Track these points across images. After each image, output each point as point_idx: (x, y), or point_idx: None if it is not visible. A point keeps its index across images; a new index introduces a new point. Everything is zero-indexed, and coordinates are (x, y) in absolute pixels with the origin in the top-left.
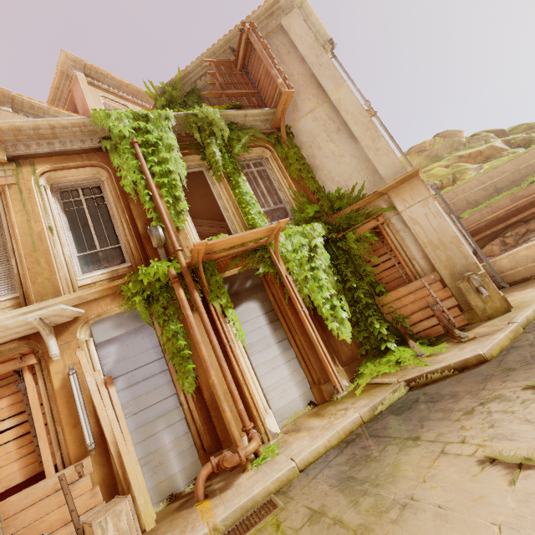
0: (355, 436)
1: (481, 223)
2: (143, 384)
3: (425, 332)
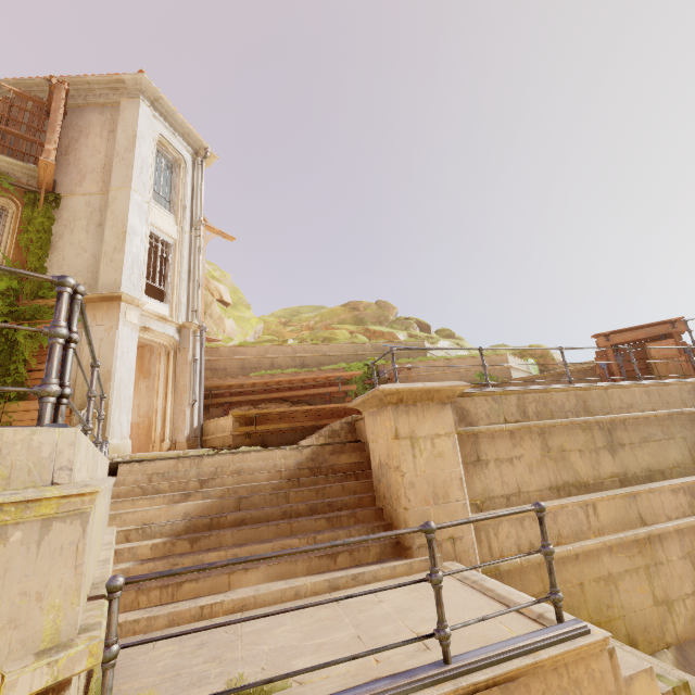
0: None
1: (256, 387)
2: None
3: None
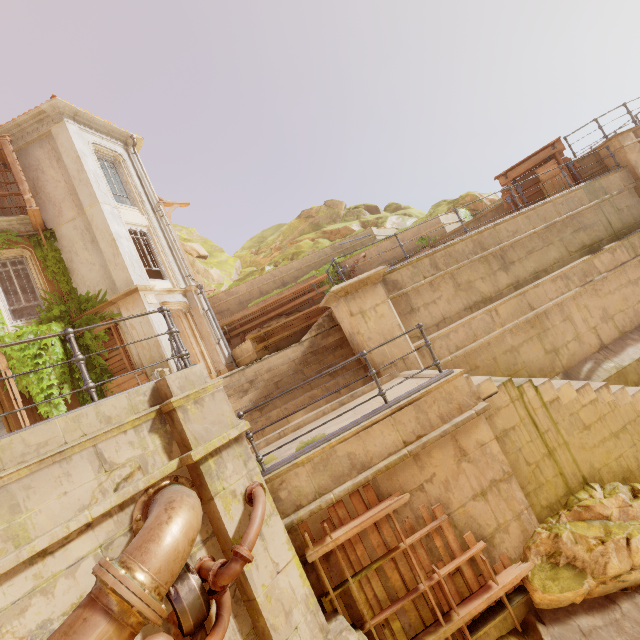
0: None
1: (256, 314)
2: None
3: None
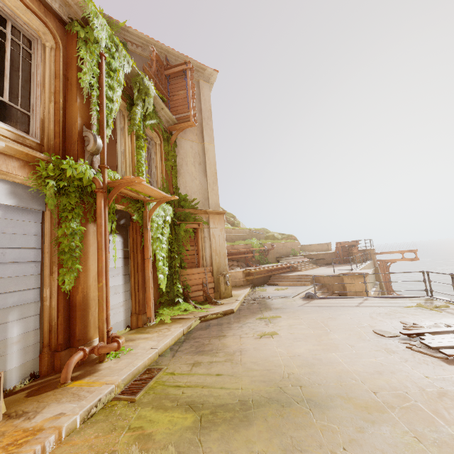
0: (184, 339)
1: None
2: (11, 267)
3: (195, 298)
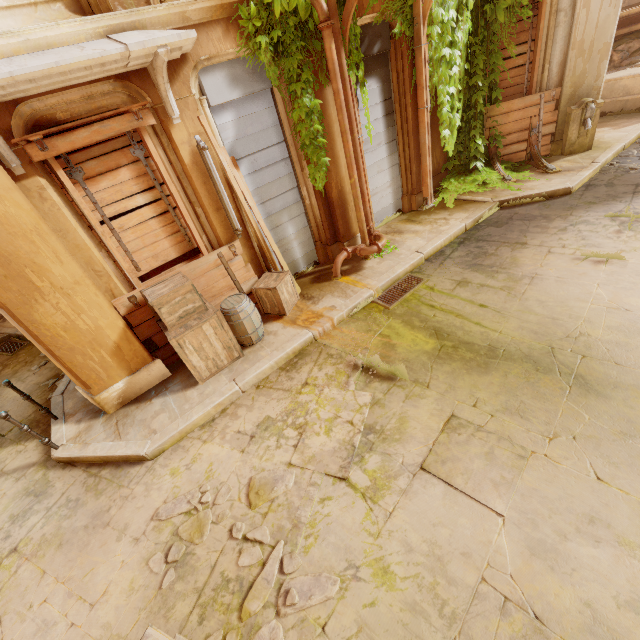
0: (463, 240)
1: None
2: (266, 172)
3: (509, 156)
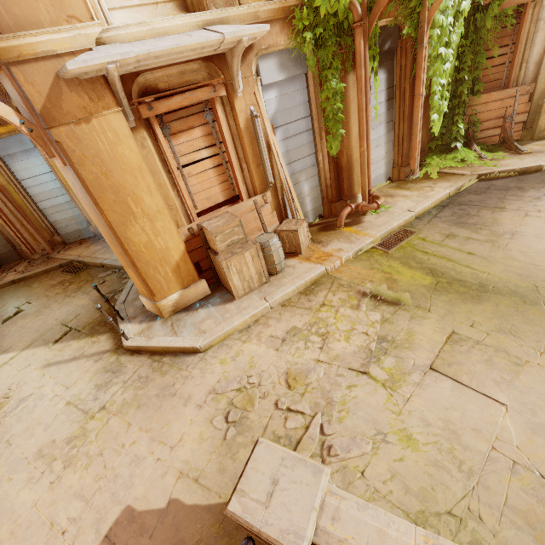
0: (447, 204)
1: None
2: (294, 140)
3: (484, 139)
